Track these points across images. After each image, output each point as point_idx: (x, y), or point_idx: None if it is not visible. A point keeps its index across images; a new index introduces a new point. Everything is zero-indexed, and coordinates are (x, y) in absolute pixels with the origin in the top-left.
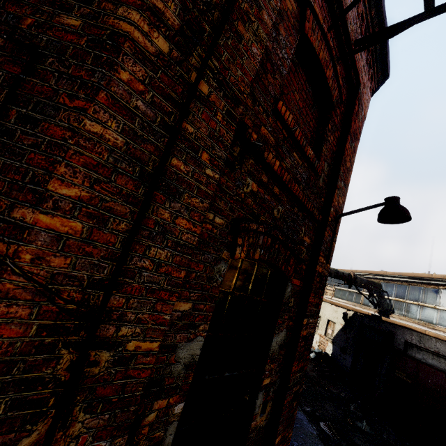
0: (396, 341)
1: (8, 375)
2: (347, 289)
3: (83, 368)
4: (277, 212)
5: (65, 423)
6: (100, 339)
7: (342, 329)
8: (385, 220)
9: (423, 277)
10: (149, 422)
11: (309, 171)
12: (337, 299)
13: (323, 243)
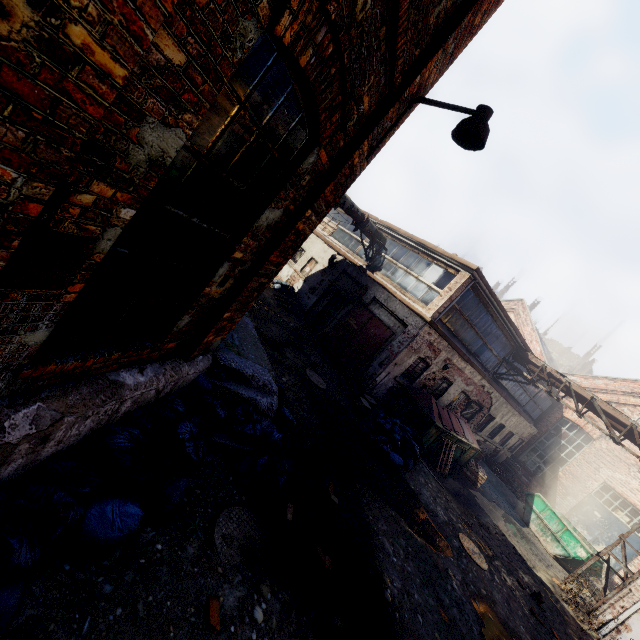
0: (366, 295)
1: None
2: (350, 233)
3: None
4: (361, 7)
5: None
6: None
7: (322, 271)
8: (458, 137)
9: (428, 246)
10: (82, 204)
11: None
12: (334, 240)
13: (380, 123)
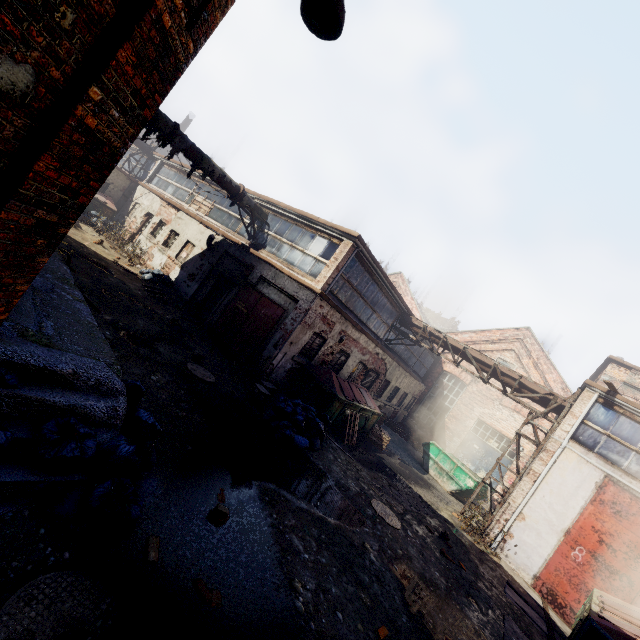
0: (252, 275)
1: None
2: (228, 211)
3: None
4: None
5: None
6: None
7: (201, 254)
8: (310, 20)
9: (311, 218)
10: None
11: None
12: (211, 220)
13: None
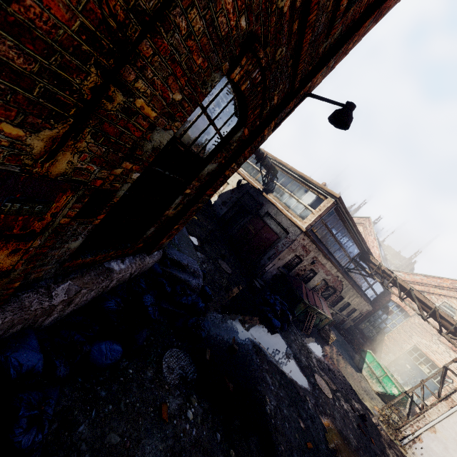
0: (261, 210)
1: (46, 60)
2: (252, 164)
3: (102, 98)
4: (279, 53)
5: (77, 136)
6: (121, 78)
7: (231, 190)
8: (332, 120)
9: (307, 179)
10: (116, 174)
11: (326, 25)
12: (241, 168)
13: (283, 111)
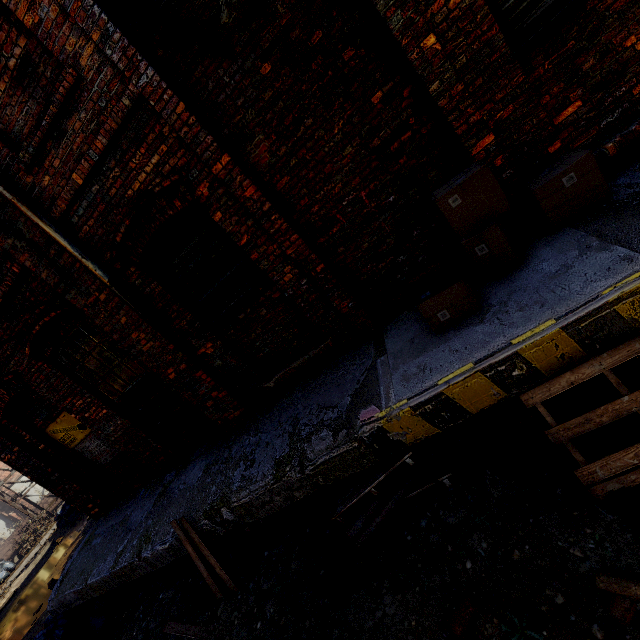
0: None
1: None
2: None
3: None
4: None
5: None
6: None
7: None
8: None
9: None
10: None
11: None
12: None
13: None
